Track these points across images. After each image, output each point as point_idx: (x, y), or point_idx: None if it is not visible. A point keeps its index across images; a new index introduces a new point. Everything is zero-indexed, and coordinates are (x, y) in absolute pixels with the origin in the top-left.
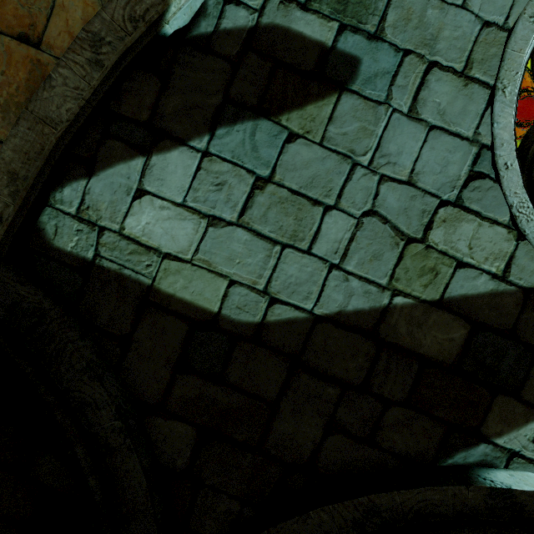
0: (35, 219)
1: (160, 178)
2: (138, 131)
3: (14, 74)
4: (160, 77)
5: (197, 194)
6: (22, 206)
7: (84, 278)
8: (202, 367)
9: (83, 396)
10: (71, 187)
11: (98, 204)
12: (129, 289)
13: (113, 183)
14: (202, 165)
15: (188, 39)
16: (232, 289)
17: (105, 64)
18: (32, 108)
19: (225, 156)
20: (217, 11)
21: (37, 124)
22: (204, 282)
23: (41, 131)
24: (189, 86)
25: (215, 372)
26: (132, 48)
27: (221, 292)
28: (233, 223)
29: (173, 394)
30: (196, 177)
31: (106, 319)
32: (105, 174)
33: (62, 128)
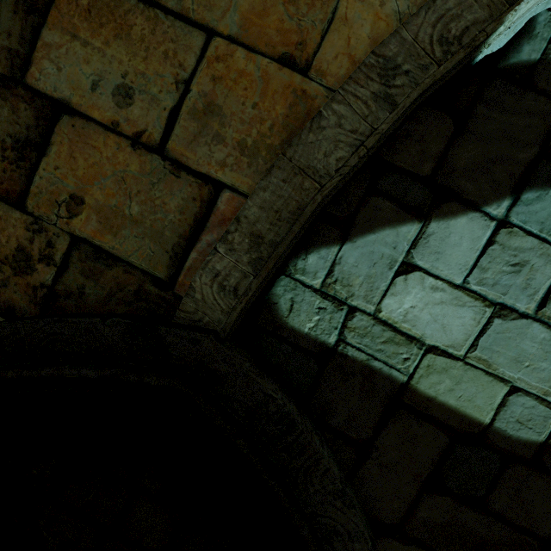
0: (266, 290)
1: (437, 251)
2: (416, 188)
3: (269, 108)
4: (455, 118)
5: (484, 275)
6: (263, 278)
7: (320, 366)
8: (460, 489)
9: (333, 524)
10: (318, 254)
11: (351, 277)
12: (378, 385)
13: (372, 252)
14: (497, 238)
15: (501, 69)
16: (513, 398)
17: (397, 101)
18: (292, 153)
19: (530, 228)
20: (548, 31)
21: (295, 175)
22: (476, 386)
23: (299, 184)
24: (494, 132)
25: (476, 496)
26: (436, 81)
27: (497, 400)
28: (528, 315)
29: (417, 515)
30: (486, 253)
31: (343, 418)
32: (364, 241)
33: (332, 183)
